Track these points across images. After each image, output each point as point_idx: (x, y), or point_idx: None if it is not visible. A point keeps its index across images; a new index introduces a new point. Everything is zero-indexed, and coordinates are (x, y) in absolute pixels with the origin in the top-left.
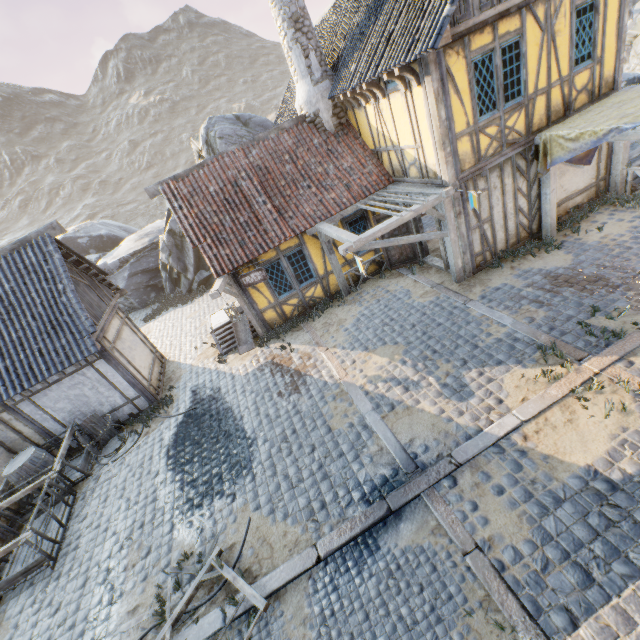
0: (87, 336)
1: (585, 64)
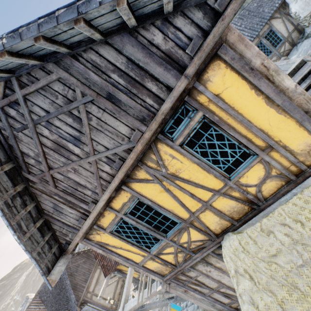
0: (74, 306)
1: (246, 162)
